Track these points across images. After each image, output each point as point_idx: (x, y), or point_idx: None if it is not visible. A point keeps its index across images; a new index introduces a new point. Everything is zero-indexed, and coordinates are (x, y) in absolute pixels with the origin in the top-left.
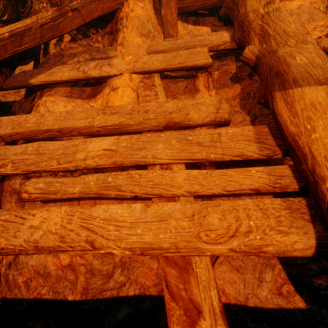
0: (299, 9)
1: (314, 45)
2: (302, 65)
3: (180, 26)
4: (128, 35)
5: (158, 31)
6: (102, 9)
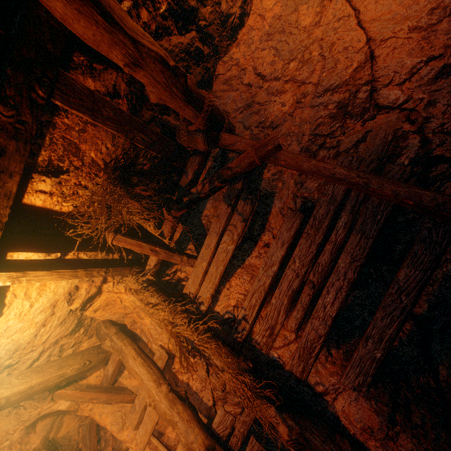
0: (152, 325)
1: (180, 423)
2: (185, 444)
3: (123, 380)
4: (120, 437)
5: (122, 406)
6: (95, 438)
